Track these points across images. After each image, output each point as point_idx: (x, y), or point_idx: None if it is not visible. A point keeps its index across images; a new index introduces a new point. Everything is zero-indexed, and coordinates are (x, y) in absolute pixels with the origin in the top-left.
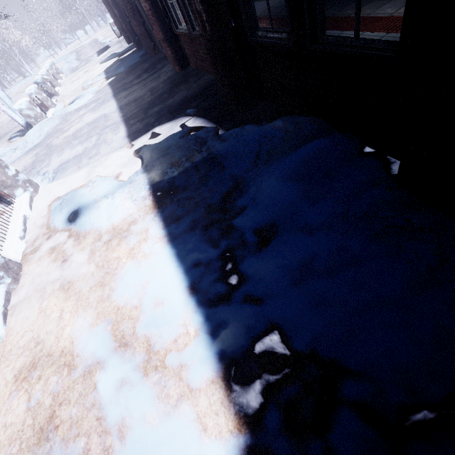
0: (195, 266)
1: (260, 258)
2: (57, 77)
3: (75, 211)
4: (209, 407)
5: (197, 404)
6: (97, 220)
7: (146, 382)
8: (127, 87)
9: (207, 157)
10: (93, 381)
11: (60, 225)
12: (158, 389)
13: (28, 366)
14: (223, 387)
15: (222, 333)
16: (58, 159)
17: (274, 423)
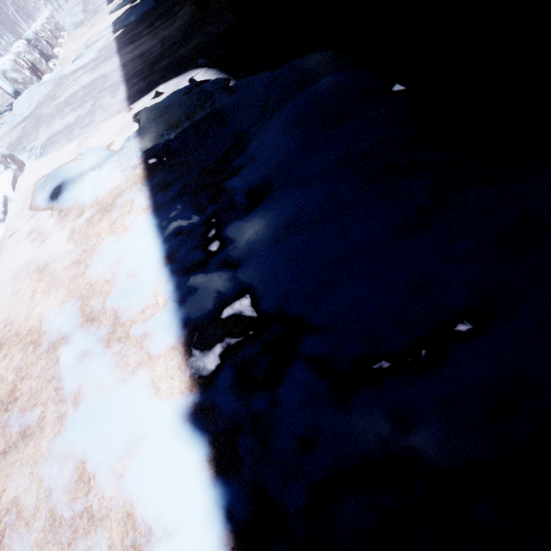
0: (177, 235)
1: (245, 220)
2: (57, 35)
3: (58, 186)
4: (165, 372)
5: (155, 370)
6: (80, 194)
7: (107, 352)
8: (135, 40)
9: (209, 113)
10: (56, 356)
11: (41, 203)
12: (118, 358)
13: None
14: (182, 353)
15: (190, 300)
16: (47, 131)
17: (224, 381)
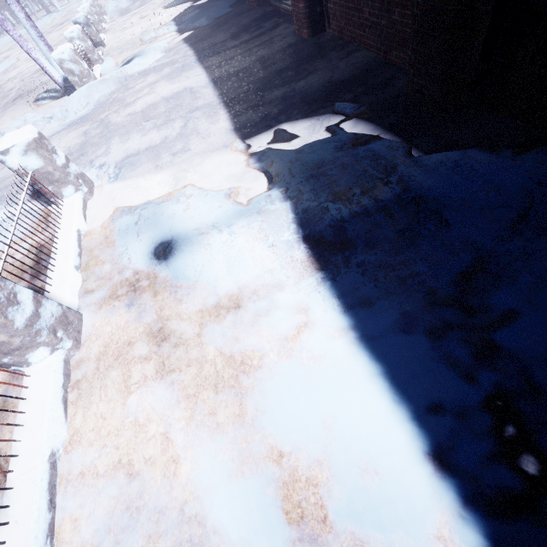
0: (432, 410)
1: None
2: (100, 19)
3: (167, 243)
4: None
5: None
6: (208, 267)
7: None
8: (219, 50)
9: (404, 196)
10: None
11: (140, 259)
12: None
13: (121, 520)
14: None
15: None
16: (122, 147)
17: None
